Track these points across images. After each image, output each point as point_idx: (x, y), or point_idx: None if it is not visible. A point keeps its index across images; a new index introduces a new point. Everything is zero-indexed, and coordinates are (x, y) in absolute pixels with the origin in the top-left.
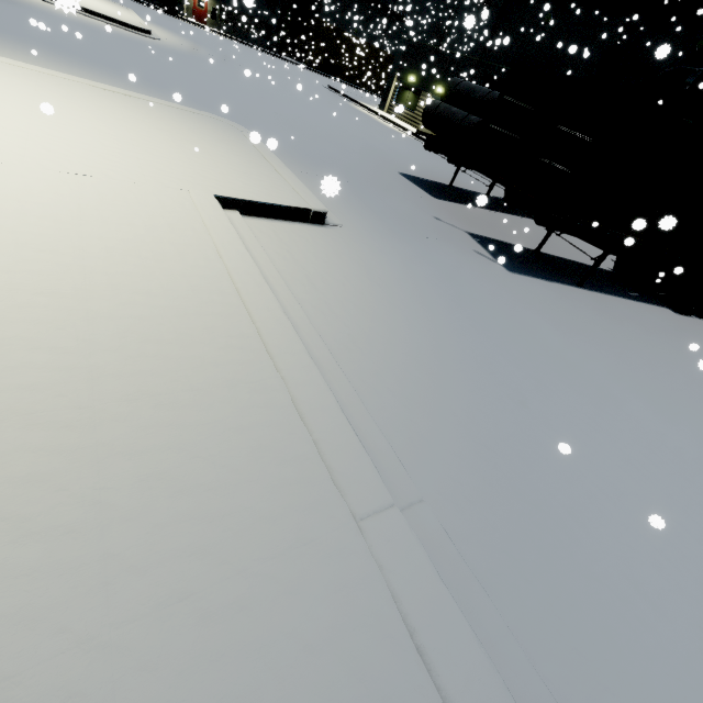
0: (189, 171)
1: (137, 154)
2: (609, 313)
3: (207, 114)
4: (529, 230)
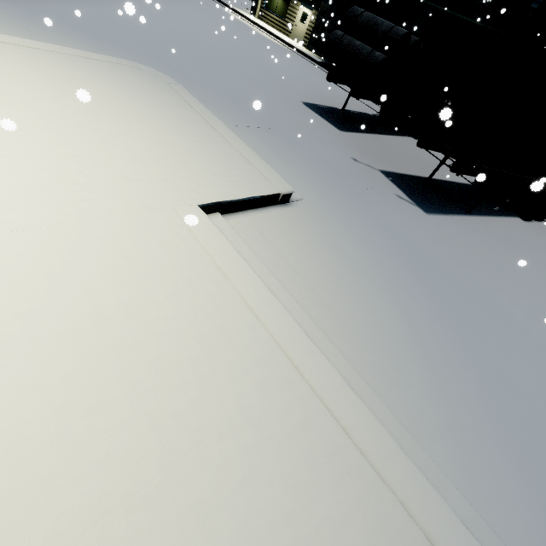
0: (158, 172)
1: (96, 159)
2: (497, 240)
3: (126, 63)
4: (411, 151)
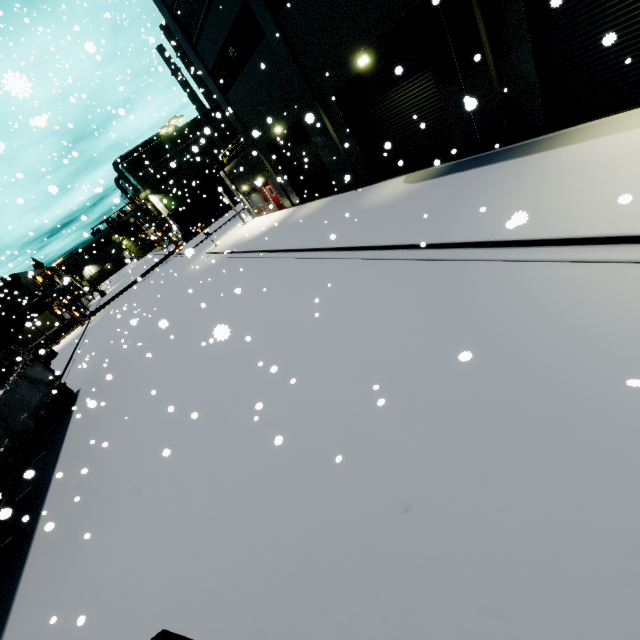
0: None
1: None
2: None
3: None
4: None
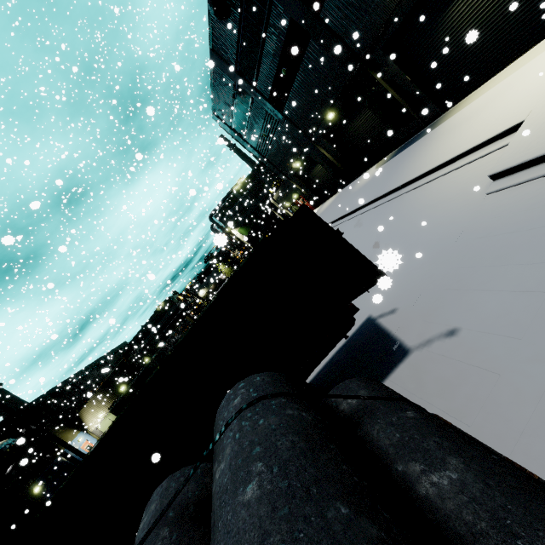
0: None
1: None
2: None
3: None
4: None
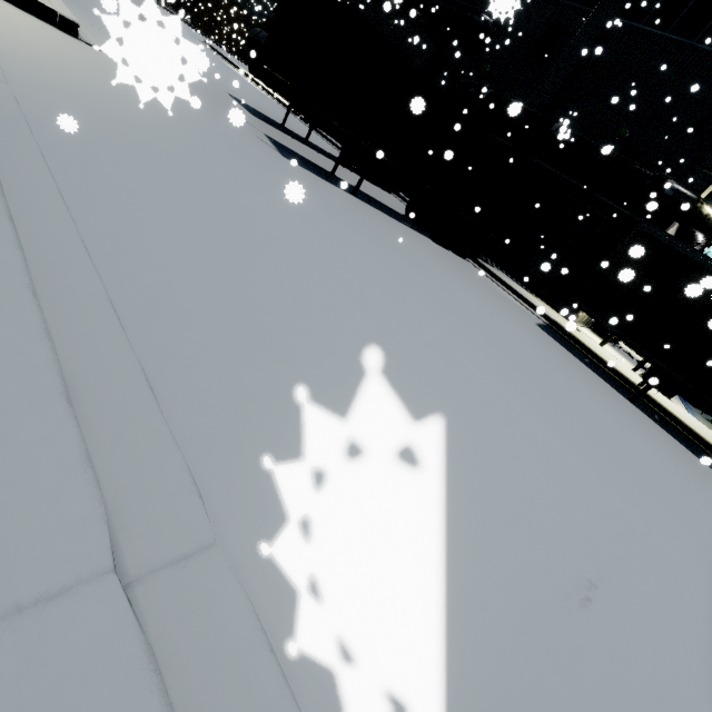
0: None
1: None
2: (363, 208)
3: None
4: (344, 172)
